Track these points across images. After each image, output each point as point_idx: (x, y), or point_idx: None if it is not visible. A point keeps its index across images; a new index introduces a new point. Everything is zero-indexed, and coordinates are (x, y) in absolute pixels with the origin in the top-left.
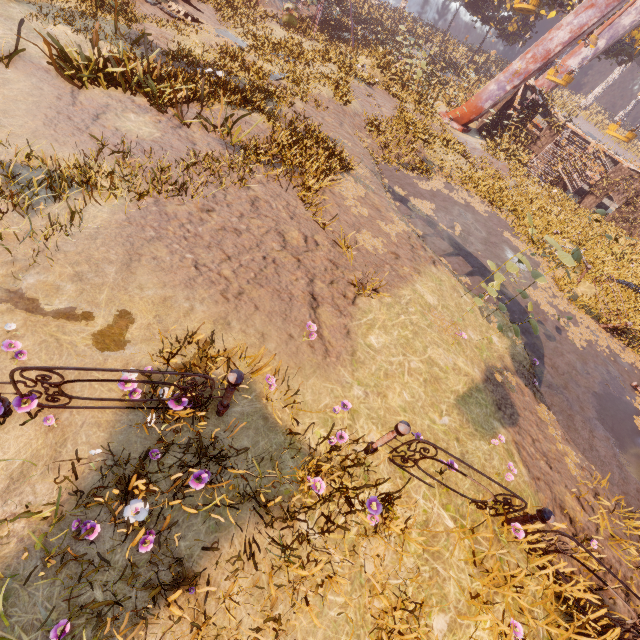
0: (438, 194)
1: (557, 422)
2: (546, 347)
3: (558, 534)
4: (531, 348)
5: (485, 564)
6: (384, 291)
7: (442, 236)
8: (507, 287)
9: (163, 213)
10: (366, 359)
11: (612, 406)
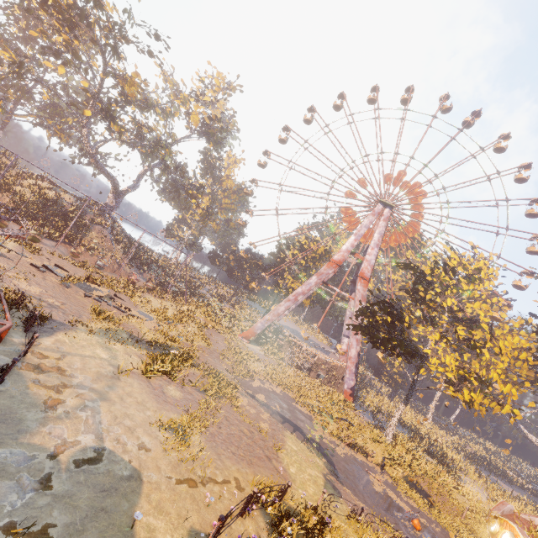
0: (261, 388)
1: (352, 493)
2: (333, 460)
3: (368, 514)
4: (329, 462)
5: (357, 533)
6: (282, 448)
7: (275, 413)
8: (308, 433)
9: (211, 433)
10: (295, 478)
11: (364, 482)
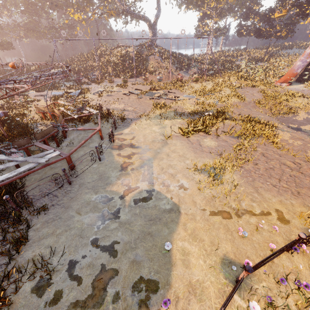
0: (308, 119)
1: None
2: None
3: None
4: None
5: None
6: None
7: None
8: None
9: (246, 170)
10: None
11: None
